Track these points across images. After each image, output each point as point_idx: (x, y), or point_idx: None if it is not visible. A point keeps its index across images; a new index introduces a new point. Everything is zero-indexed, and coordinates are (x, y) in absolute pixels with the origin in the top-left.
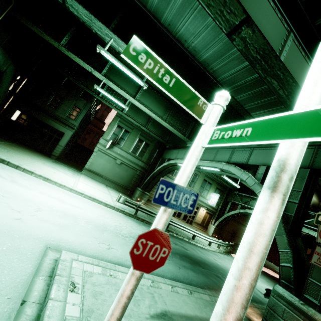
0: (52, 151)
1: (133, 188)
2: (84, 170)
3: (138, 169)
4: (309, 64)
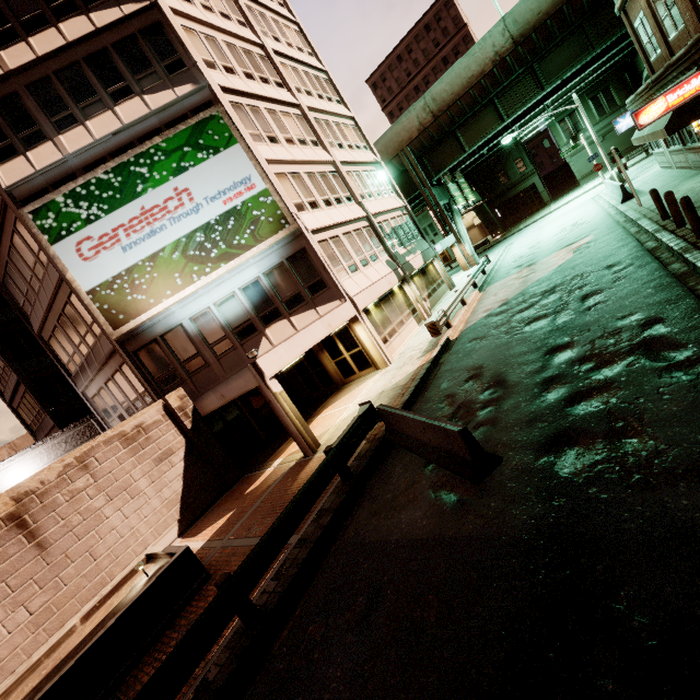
0: (543, 201)
1: None
2: (580, 182)
3: None
4: (612, 1)
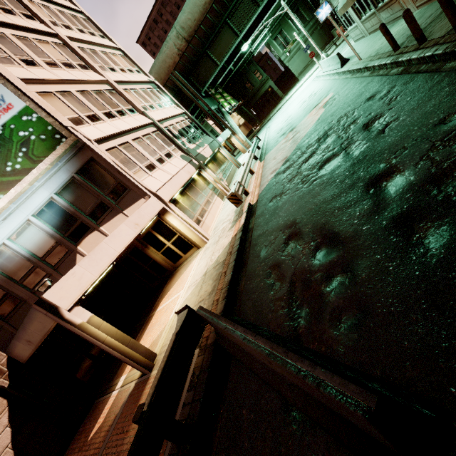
0: (279, 96)
1: (330, 37)
2: (298, 78)
3: (315, 27)
4: None
